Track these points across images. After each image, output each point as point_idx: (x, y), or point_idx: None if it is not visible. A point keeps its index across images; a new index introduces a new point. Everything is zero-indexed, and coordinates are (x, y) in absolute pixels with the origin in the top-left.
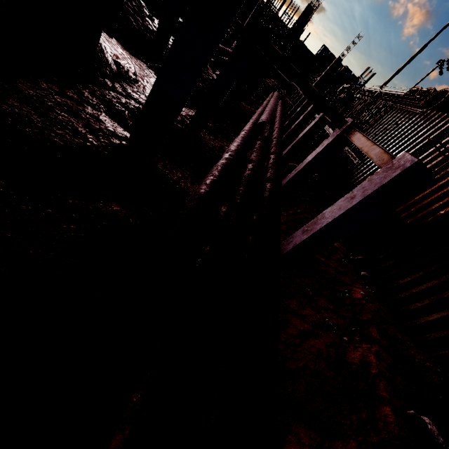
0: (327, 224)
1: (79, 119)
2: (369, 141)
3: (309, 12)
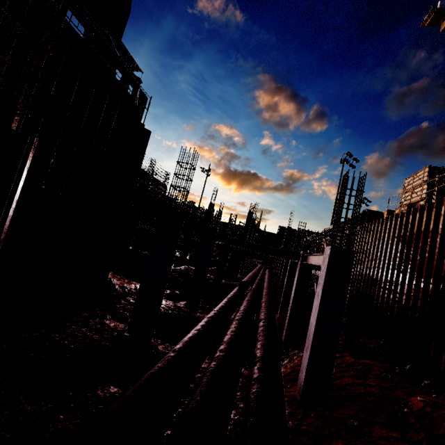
0: (315, 328)
1: (89, 327)
2: (316, 256)
3: (251, 215)
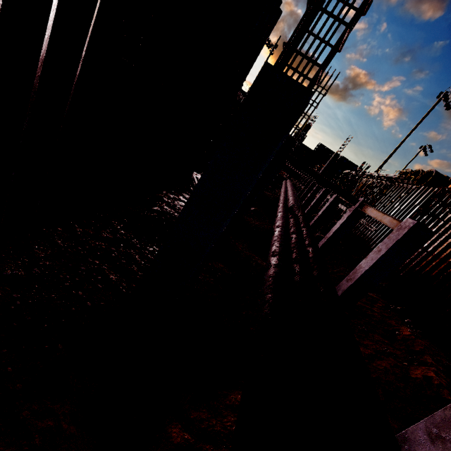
0: (365, 271)
1: None
2: (380, 212)
3: (308, 129)
